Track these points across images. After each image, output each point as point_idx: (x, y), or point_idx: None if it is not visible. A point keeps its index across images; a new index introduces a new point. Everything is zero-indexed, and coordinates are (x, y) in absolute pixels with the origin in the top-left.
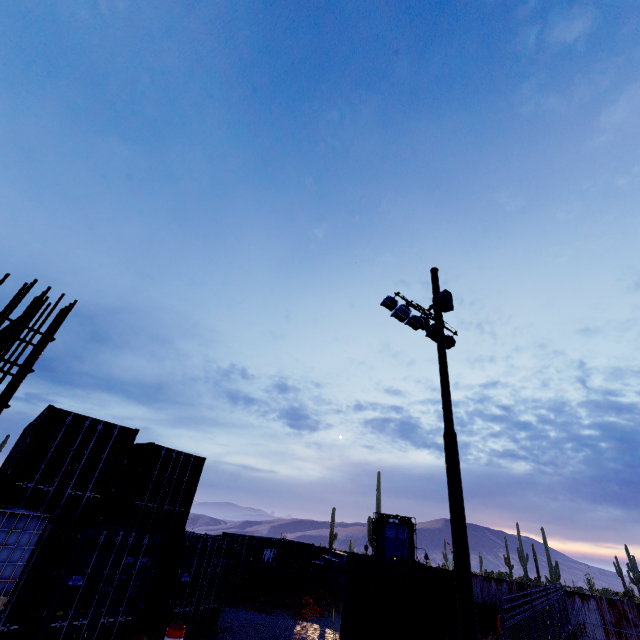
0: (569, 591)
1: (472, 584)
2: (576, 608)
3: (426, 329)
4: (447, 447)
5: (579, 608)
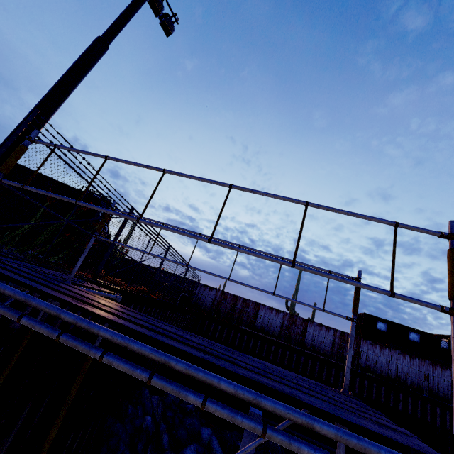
0: (206, 285)
1: (39, 123)
2: (205, 293)
3: (159, 15)
4: (90, 44)
5: (206, 293)
